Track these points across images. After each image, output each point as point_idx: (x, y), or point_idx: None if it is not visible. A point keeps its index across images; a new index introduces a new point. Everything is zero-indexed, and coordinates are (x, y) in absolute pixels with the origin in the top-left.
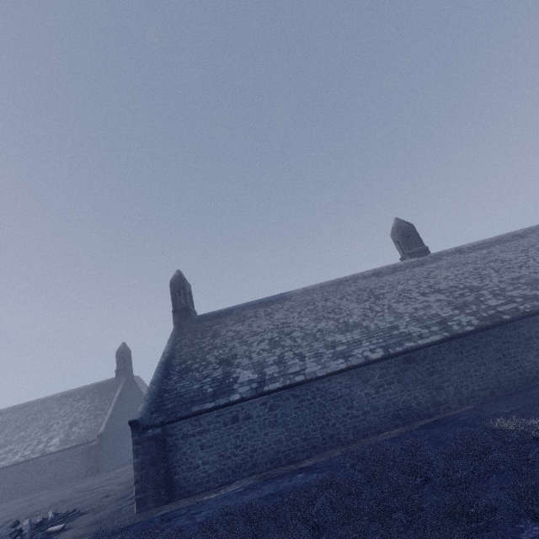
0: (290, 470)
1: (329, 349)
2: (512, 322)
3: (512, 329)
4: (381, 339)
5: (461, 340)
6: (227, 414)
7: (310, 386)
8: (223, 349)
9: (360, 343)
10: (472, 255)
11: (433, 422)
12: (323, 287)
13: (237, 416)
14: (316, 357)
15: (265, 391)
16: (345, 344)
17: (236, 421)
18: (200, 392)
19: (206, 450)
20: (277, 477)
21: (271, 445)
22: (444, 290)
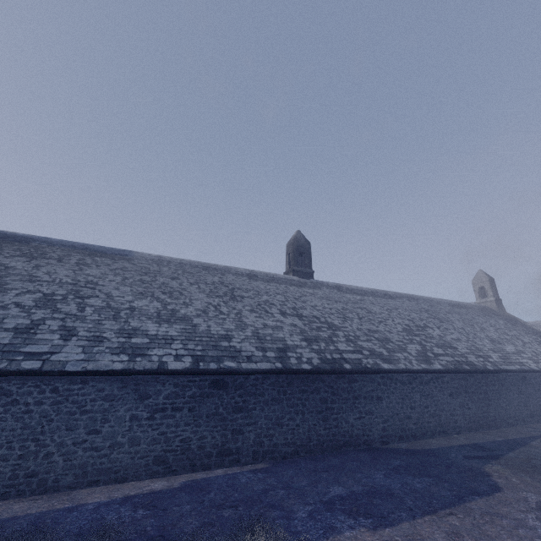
0: None
1: (121, 337)
2: (350, 374)
3: (347, 382)
4: (200, 346)
5: (291, 378)
6: None
7: (43, 383)
8: None
9: (171, 342)
10: (348, 296)
11: (202, 480)
12: (184, 265)
13: None
14: (91, 341)
15: None
16: (149, 338)
17: None
18: None
19: None
20: None
21: None
22: (305, 317)
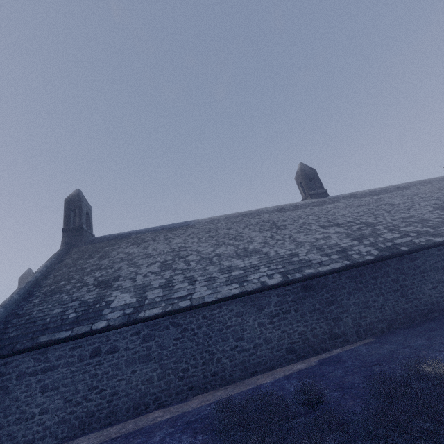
0: (152, 422)
1: (224, 274)
2: (409, 254)
3: (409, 261)
4: (280, 265)
5: (361, 269)
6: (86, 346)
7: (196, 314)
8: (107, 270)
9: (258, 268)
10: (365, 200)
11: (331, 357)
12: (228, 218)
13: (100, 348)
14: (208, 281)
15: (140, 317)
16: (242, 269)
17: (96, 355)
18: (59, 317)
19: (49, 394)
20: (131, 435)
21: (138, 386)
22: (342, 224)
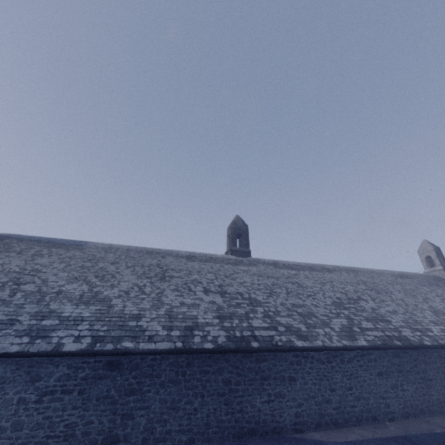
0: None
1: (34, 319)
2: (258, 353)
3: (254, 361)
4: (106, 327)
5: (192, 357)
6: None
7: None
8: None
9: (79, 323)
10: (282, 272)
11: None
12: (130, 250)
13: None
14: (3, 324)
15: None
16: (60, 319)
17: None
18: None
19: None
20: None
21: None
22: (228, 293)
